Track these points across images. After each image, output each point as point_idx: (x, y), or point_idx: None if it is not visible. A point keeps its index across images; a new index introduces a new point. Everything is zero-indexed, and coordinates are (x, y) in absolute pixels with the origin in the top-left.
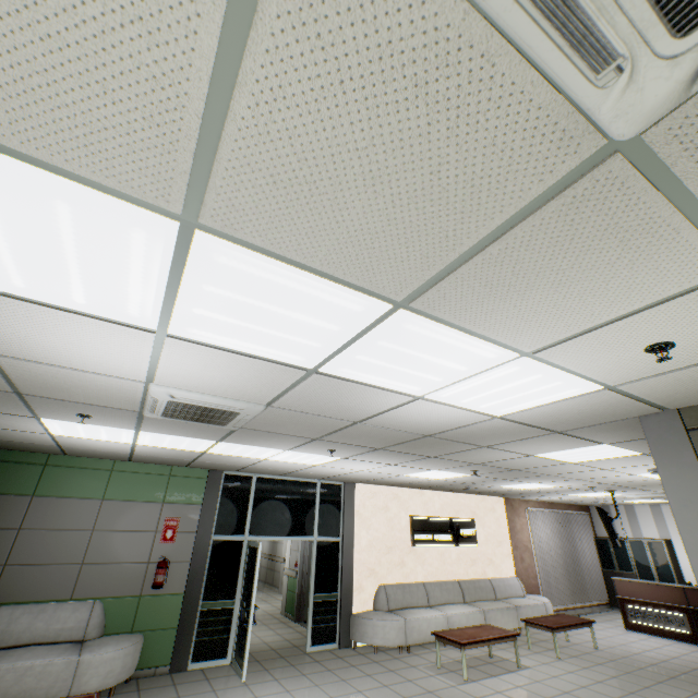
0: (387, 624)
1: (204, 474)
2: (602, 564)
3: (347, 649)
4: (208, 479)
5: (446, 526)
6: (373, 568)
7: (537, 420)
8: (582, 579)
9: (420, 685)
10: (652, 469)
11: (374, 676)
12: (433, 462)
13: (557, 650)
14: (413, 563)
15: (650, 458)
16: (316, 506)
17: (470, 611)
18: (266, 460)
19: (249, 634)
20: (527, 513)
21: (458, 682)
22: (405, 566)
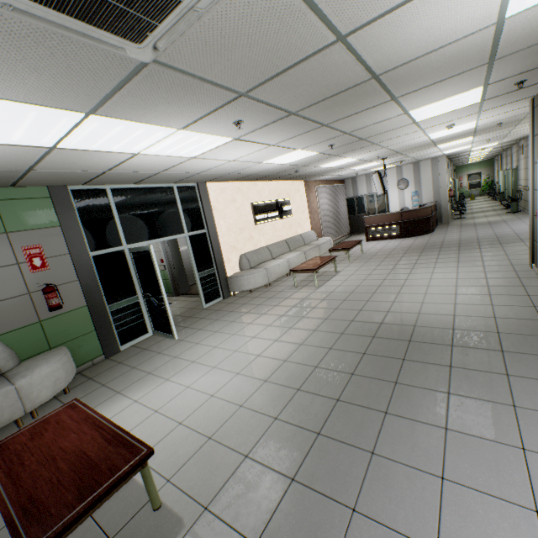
0: (256, 275)
1: (44, 194)
2: (349, 213)
3: (230, 298)
4: (53, 198)
5: (274, 206)
6: (234, 246)
7: (518, 31)
8: (340, 224)
9: (295, 298)
10: (451, 125)
11: (264, 304)
12: (313, 137)
13: (350, 259)
14: (258, 236)
15: (473, 109)
16: (179, 208)
17: (298, 254)
18: (137, 157)
19: (169, 312)
20: (316, 189)
21: (314, 289)
22: (253, 239)
